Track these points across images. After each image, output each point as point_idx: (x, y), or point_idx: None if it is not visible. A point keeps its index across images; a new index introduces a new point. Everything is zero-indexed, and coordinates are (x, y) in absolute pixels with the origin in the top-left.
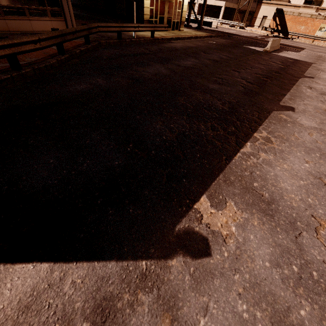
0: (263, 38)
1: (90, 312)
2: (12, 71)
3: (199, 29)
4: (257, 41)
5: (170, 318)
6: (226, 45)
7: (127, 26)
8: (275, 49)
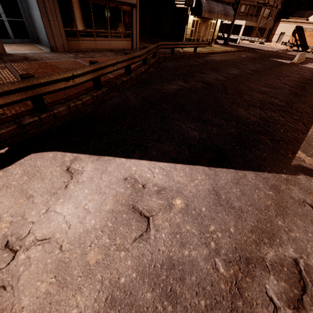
0: (284, 52)
1: (269, 189)
2: (126, 76)
3: (226, 45)
4: (280, 54)
5: (312, 196)
6: (256, 58)
7: (179, 44)
8: (301, 61)
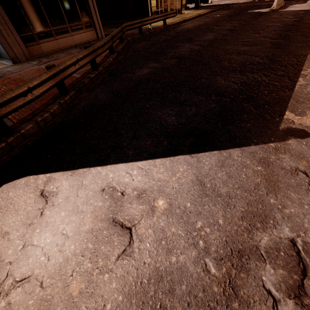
0: (262, 0)
1: (257, 164)
2: (93, 71)
3: (198, 8)
4: (257, 3)
5: (305, 161)
6: (231, 15)
7: (145, 20)
8: (280, 6)
